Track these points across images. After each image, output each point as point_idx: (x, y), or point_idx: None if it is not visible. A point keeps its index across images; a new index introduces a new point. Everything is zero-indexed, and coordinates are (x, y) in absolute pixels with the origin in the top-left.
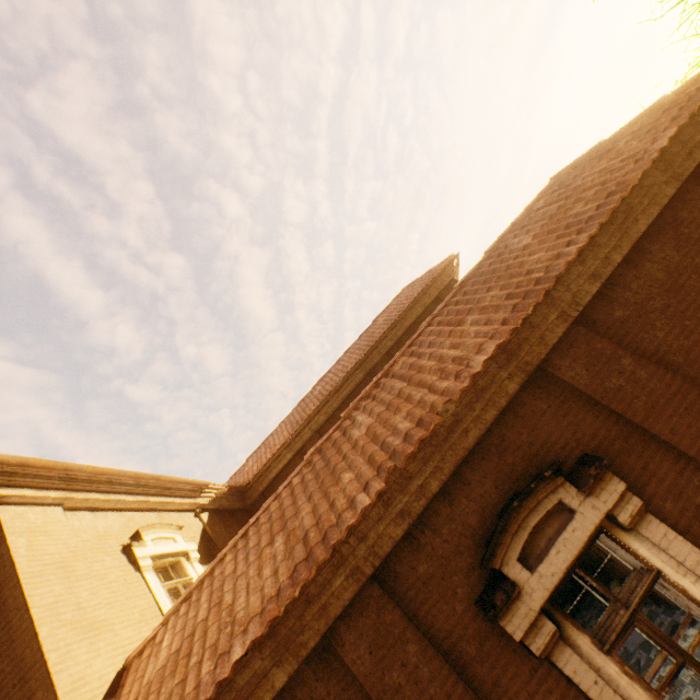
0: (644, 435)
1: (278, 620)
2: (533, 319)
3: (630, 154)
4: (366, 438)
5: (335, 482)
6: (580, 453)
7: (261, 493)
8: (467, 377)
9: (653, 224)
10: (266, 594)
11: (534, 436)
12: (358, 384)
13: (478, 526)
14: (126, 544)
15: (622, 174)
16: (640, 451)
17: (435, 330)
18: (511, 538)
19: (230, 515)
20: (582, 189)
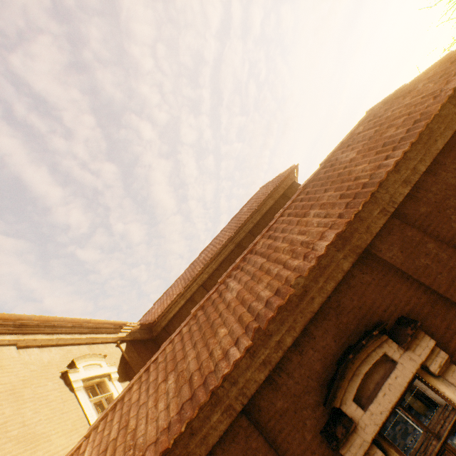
0: (446, 302)
1: (168, 449)
2: (361, 214)
3: (429, 93)
4: (237, 300)
5: (213, 335)
6: (397, 315)
7: (164, 328)
8: (313, 258)
9: (446, 144)
10: (160, 426)
11: (362, 302)
12: (230, 253)
13: (321, 371)
14: (64, 371)
15: (425, 107)
16: (443, 314)
17: (286, 220)
18: (348, 383)
19: (141, 344)
20: (393, 118)
